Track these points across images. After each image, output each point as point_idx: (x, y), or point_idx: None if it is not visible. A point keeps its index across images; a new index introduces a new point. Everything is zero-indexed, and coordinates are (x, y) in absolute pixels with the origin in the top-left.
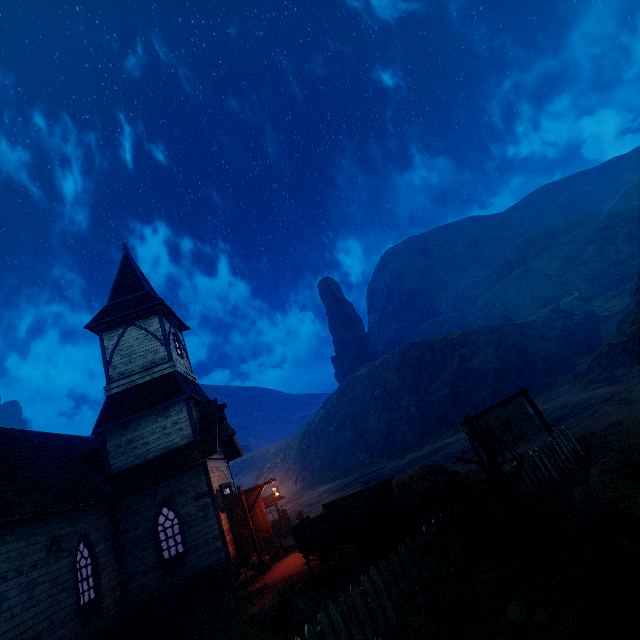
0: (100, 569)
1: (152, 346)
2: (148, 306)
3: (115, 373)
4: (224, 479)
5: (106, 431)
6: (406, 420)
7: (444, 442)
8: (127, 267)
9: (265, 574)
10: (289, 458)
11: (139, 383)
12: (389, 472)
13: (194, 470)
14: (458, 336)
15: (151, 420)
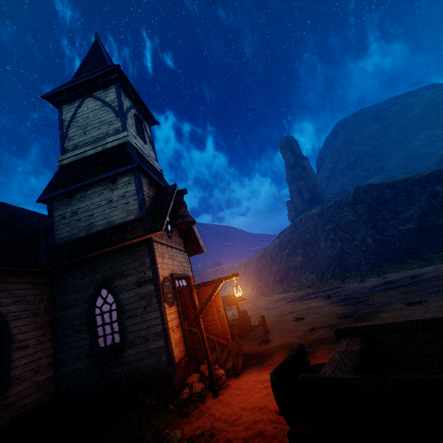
0: (14, 348)
1: (107, 117)
2: (103, 72)
3: (70, 145)
4: (180, 270)
5: (53, 200)
6: (361, 250)
7: (419, 271)
8: (95, 50)
9: (217, 396)
10: (248, 272)
11: (90, 154)
12: (355, 292)
13: (138, 251)
14: (429, 174)
15: (97, 192)
